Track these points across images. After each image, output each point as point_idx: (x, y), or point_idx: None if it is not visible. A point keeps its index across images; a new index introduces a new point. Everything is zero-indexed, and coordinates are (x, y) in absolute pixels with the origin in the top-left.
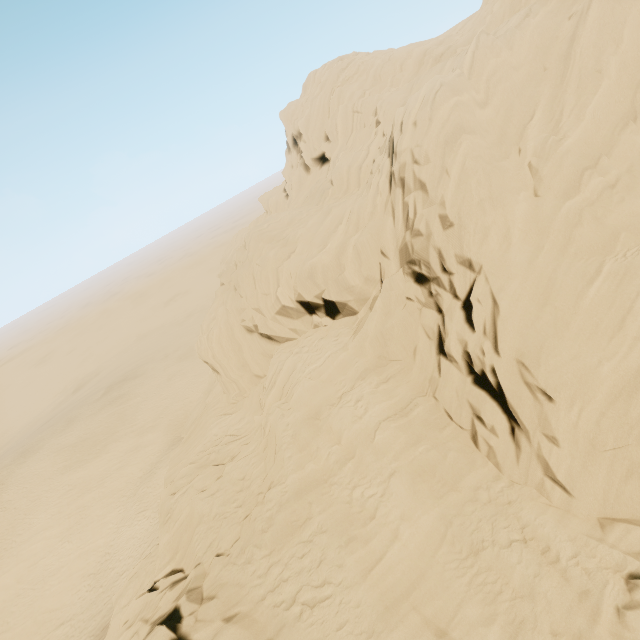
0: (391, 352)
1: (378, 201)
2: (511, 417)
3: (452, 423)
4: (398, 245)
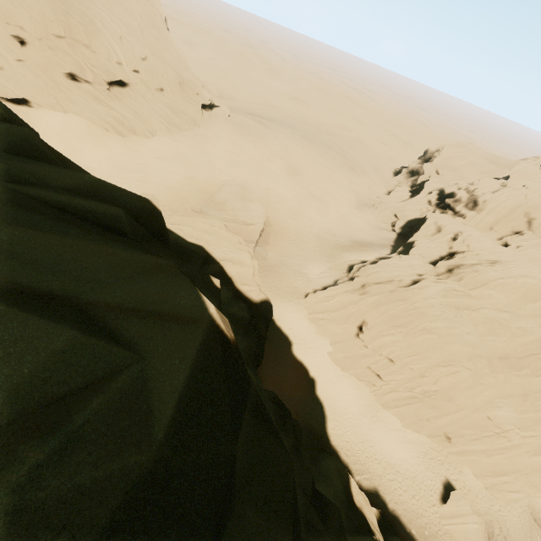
0: None
1: None
2: None
3: None
4: None
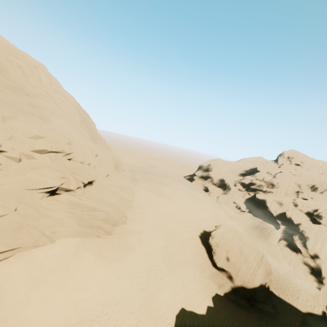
0: None
1: None
2: None
3: None
4: None
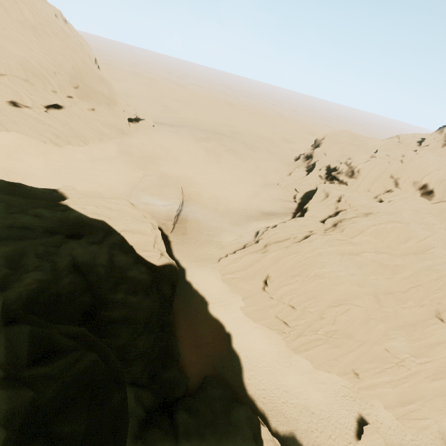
0: (441, 216)
1: None
2: None
3: None
4: None
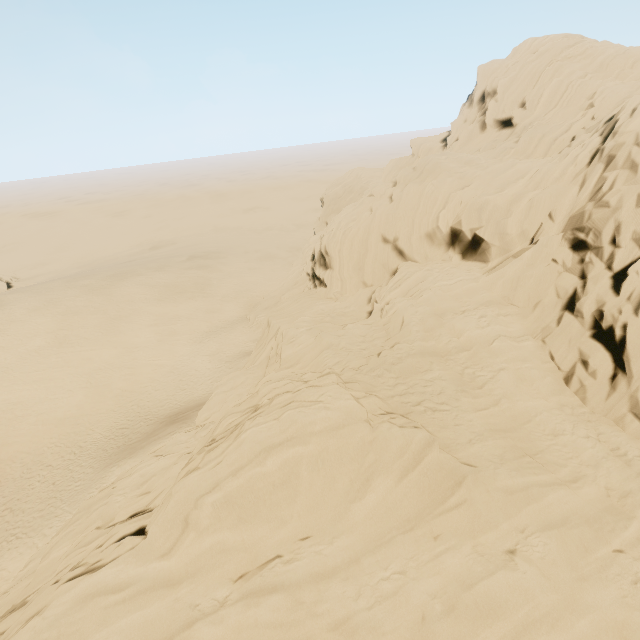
0: (517, 297)
1: (569, 170)
2: (619, 366)
3: (552, 362)
4: (572, 212)
